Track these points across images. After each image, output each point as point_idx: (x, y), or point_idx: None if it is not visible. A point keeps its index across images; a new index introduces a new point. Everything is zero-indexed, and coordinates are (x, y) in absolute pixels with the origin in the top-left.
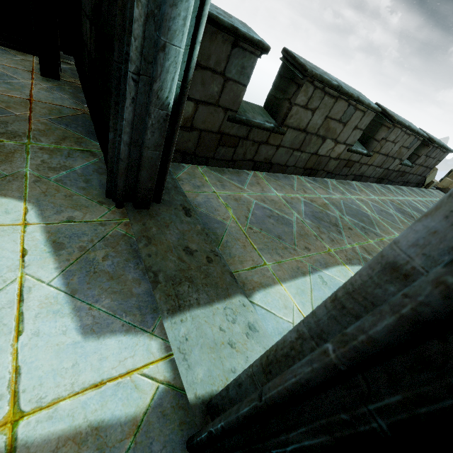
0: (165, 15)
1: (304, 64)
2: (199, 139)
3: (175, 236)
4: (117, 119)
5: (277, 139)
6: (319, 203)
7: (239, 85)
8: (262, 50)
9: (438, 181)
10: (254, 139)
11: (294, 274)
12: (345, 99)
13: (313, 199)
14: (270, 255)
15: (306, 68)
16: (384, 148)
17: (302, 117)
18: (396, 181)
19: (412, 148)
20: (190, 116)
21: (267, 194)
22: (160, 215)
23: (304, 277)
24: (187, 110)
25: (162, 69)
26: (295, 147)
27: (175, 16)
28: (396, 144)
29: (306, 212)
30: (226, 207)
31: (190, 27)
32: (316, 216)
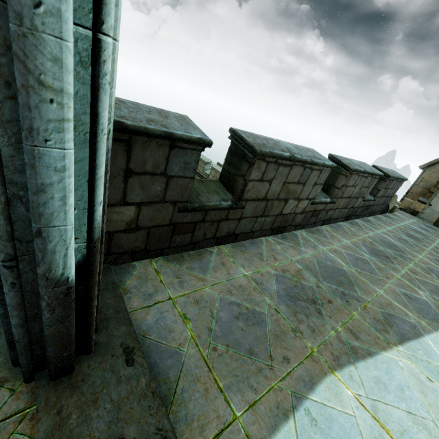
0: (31, 203)
1: (252, 144)
2: (148, 235)
3: (104, 420)
4: (4, 294)
5: (237, 213)
6: (292, 272)
7: (185, 179)
8: (204, 145)
9: (399, 202)
10: (212, 219)
11: (274, 421)
12: (299, 164)
13: (285, 267)
14: (240, 395)
15: (254, 149)
16: (346, 192)
17: (260, 189)
18: (363, 214)
19: (371, 186)
20: (133, 218)
21: (234, 278)
22: (88, 379)
23: (286, 422)
24: (128, 214)
25: (44, 253)
26: (258, 214)
27: (47, 200)
28: (356, 187)
29: (280, 292)
30: (184, 321)
31: (83, 192)
32: (290, 294)
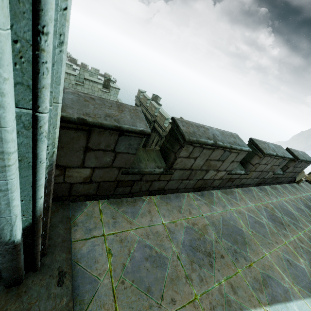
0: None
1: (184, 133)
2: (98, 186)
3: None
4: None
5: (167, 177)
6: (200, 226)
7: (129, 154)
8: (144, 135)
9: (307, 174)
10: (147, 179)
11: None
12: (220, 148)
13: (195, 221)
14: None
15: (184, 137)
16: (258, 168)
17: (186, 163)
18: (272, 183)
19: (281, 164)
20: (88, 176)
21: (154, 224)
22: (29, 291)
23: None
24: (85, 173)
25: None
26: (183, 178)
27: None
28: (268, 164)
29: (185, 242)
30: (108, 255)
31: (28, 192)
32: (193, 245)
